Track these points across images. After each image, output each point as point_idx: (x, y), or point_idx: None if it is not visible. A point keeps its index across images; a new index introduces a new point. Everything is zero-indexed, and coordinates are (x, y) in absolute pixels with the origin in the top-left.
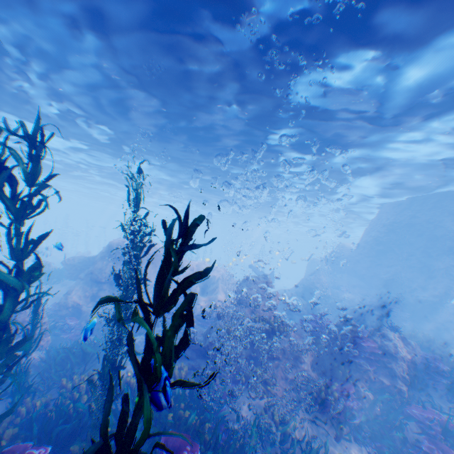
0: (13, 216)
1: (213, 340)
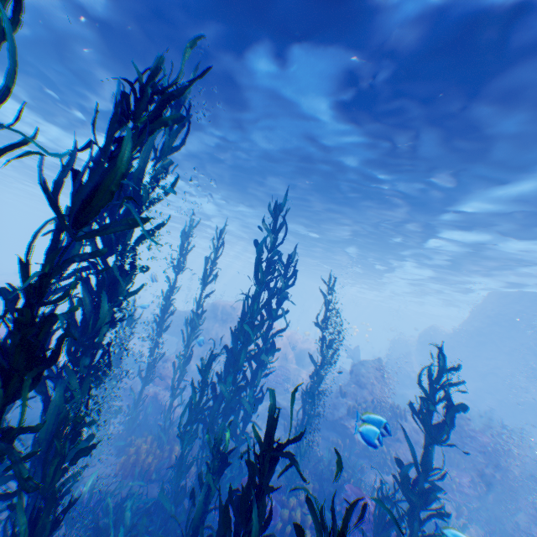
0: (268, 314)
1: (342, 415)
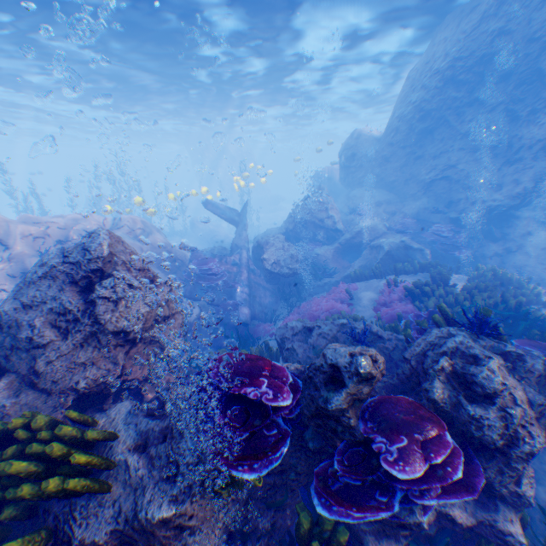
0: None
1: None
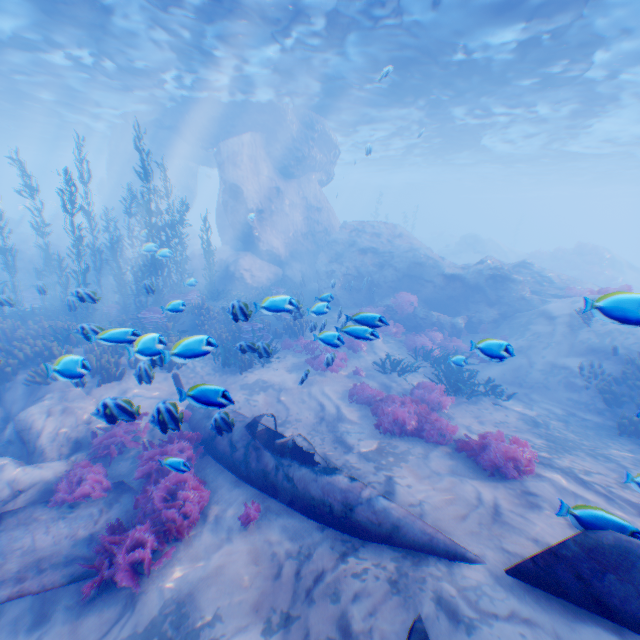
0: None
1: None
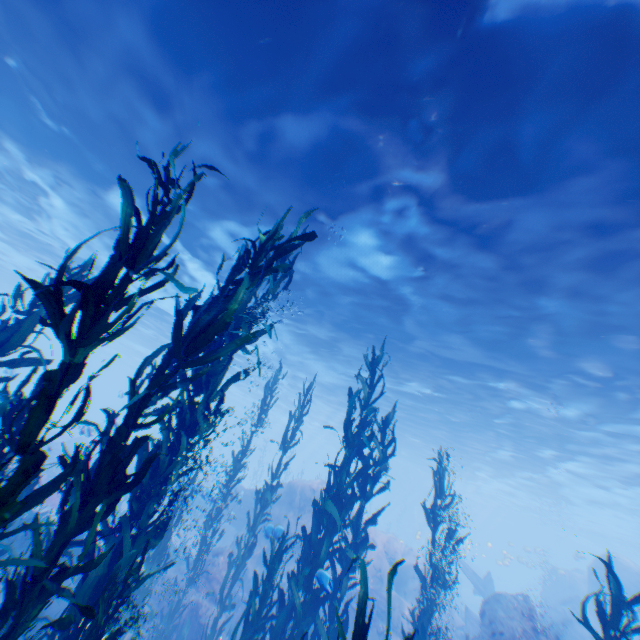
0: (358, 490)
1: None
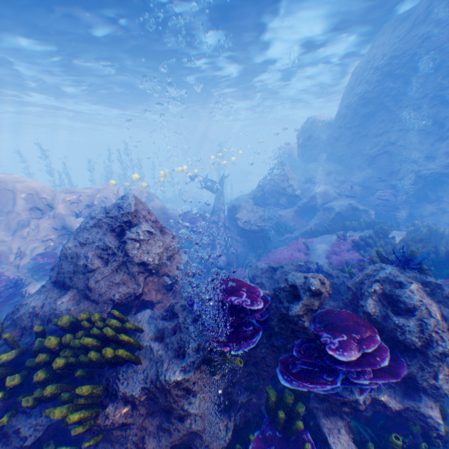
0: None
1: None
